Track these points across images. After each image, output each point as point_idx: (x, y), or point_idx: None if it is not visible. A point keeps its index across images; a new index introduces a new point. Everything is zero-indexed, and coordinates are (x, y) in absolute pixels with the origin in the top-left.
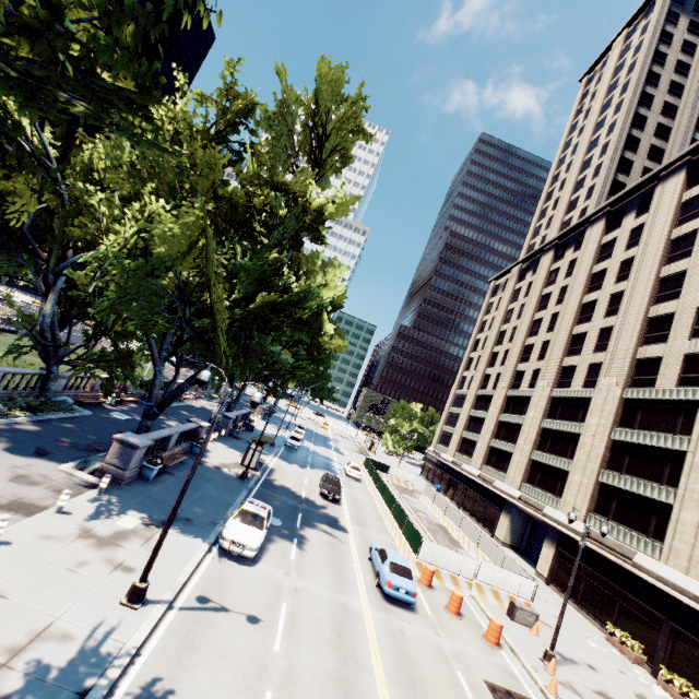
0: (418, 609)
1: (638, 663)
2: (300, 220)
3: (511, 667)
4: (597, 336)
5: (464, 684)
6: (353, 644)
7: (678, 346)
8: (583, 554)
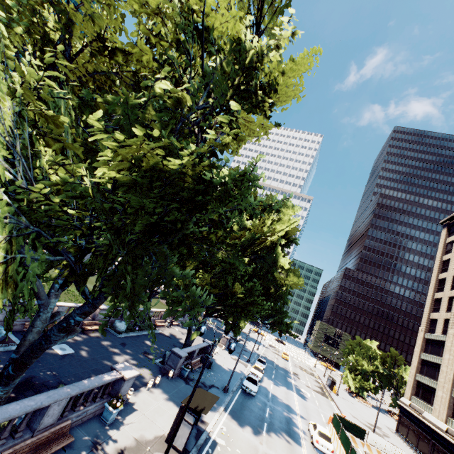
0: None
1: None
2: (231, 82)
3: None
4: None
5: None
6: None
7: None
8: None
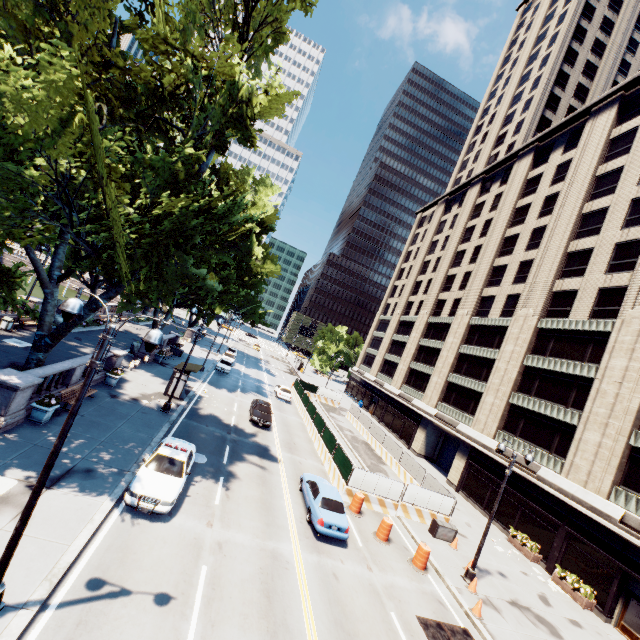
0: (350, 542)
1: (535, 561)
2: (224, 111)
3: (438, 593)
4: (517, 269)
5: (399, 627)
6: (283, 605)
7: (594, 280)
8: (492, 466)
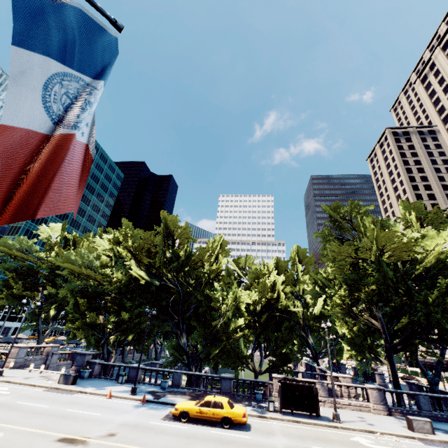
0: None
1: None
2: None
3: None
4: None
5: None
6: None
7: None
8: None
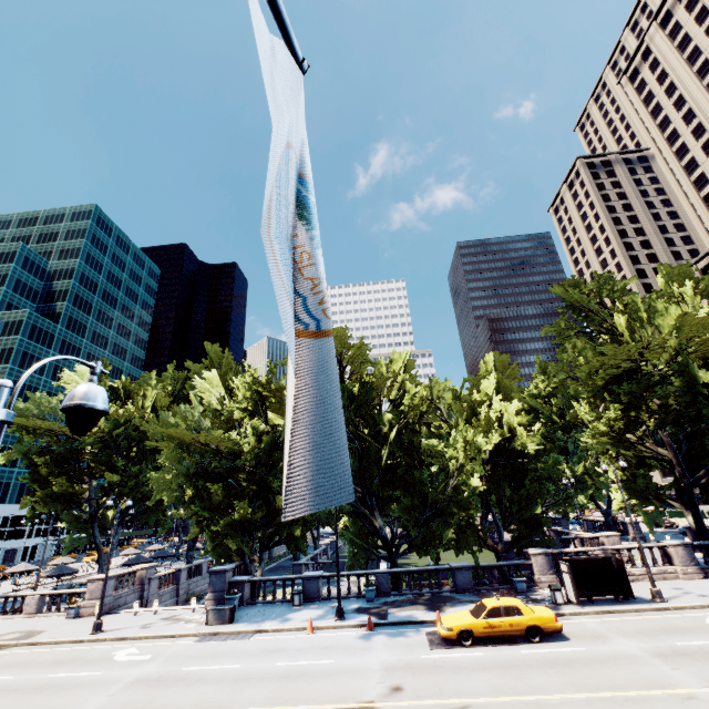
0: None
1: None
2: None
3: None
4: None
5: None
6: None
7: None
8: None
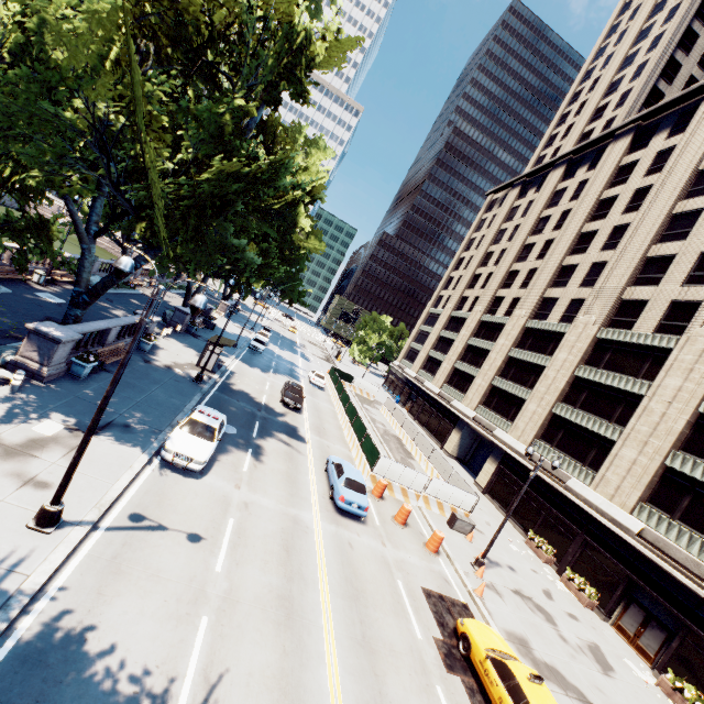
0: (368, 521)
1: (548, 563)
2: (278, 59)
3: (446, 573)
4: (588, 271)
5: (403, 592)
6: (300, 559)
7: (668, 292)
8: (522, 473)
